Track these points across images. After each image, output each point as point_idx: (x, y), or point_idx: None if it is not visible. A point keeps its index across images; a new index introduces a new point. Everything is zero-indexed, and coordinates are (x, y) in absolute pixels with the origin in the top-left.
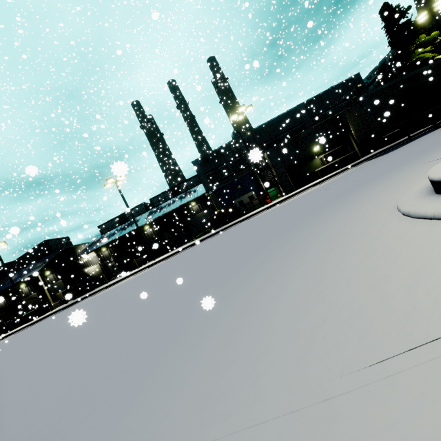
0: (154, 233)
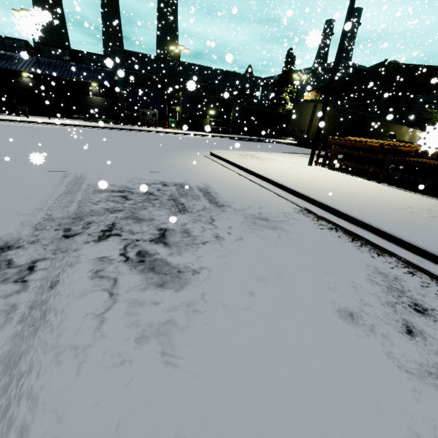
0: (32, 86)
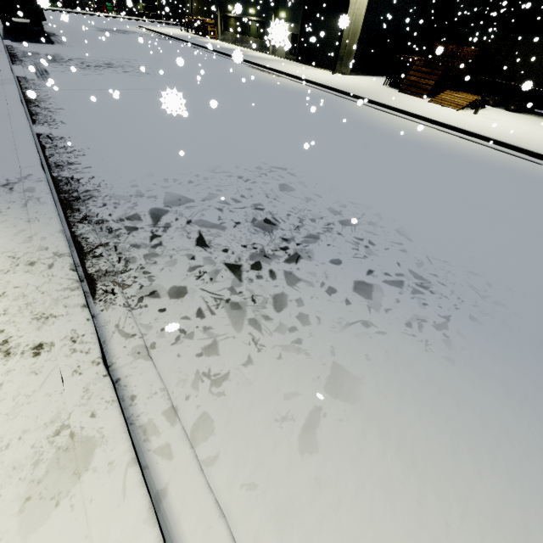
0: None
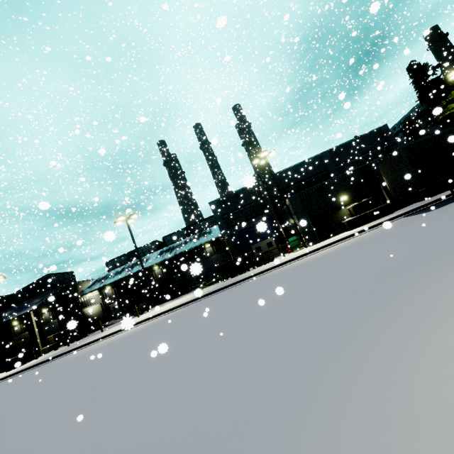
0: (162, 274)
